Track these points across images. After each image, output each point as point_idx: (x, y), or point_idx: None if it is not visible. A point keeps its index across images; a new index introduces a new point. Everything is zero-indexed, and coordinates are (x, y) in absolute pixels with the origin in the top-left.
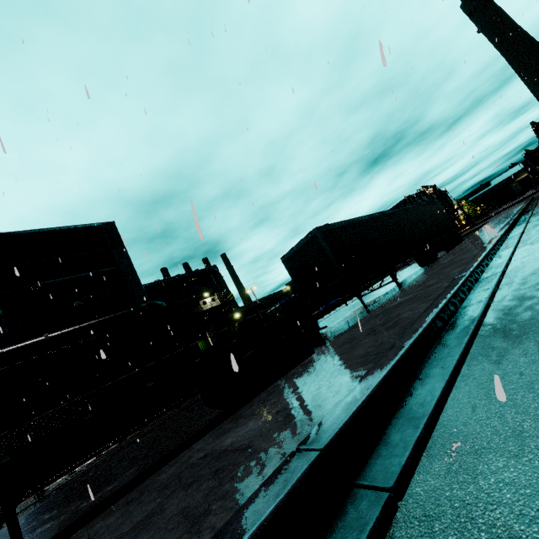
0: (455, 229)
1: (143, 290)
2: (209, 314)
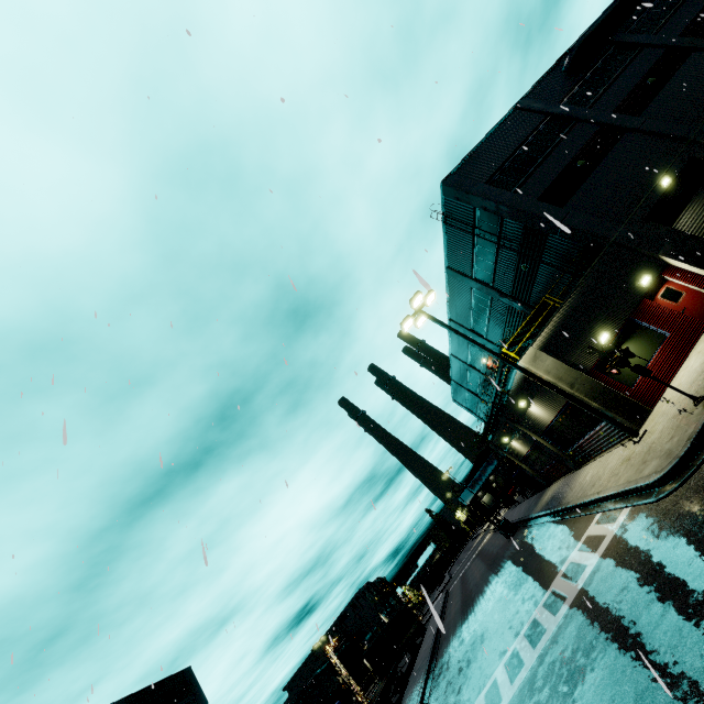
0: (420, 621)
1: None
2: None
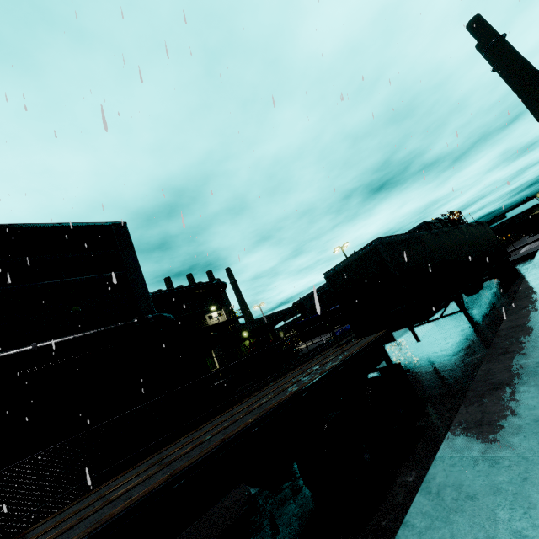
0: (507, 256)
1: (150, 299)
2: (214, 330)
